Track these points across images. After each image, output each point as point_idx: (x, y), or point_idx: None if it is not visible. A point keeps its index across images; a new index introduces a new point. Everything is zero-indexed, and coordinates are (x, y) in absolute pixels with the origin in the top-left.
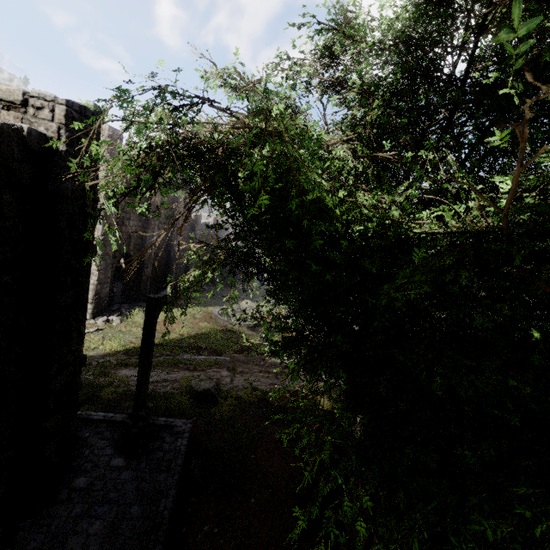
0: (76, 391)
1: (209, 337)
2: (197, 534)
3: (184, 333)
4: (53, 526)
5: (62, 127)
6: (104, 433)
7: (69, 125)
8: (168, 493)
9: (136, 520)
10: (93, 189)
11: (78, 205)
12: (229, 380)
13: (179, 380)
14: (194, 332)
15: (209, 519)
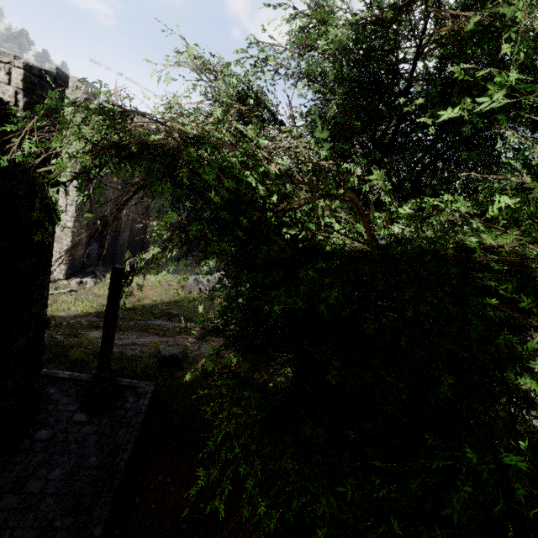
0: (39, 352)
1: (181, 305)
2: (151, 482)
3: (157, 299)
4: (14, 471)
5: (19, 92)
6: (69, 391)
7: (27, 90)
8: (126, 447)
9: (93, 469)
10: (56, 157)
11: (39, 173)
12: (197, 347)
13: (148, 344)
14: (168, 299)
15: (163, 470)
